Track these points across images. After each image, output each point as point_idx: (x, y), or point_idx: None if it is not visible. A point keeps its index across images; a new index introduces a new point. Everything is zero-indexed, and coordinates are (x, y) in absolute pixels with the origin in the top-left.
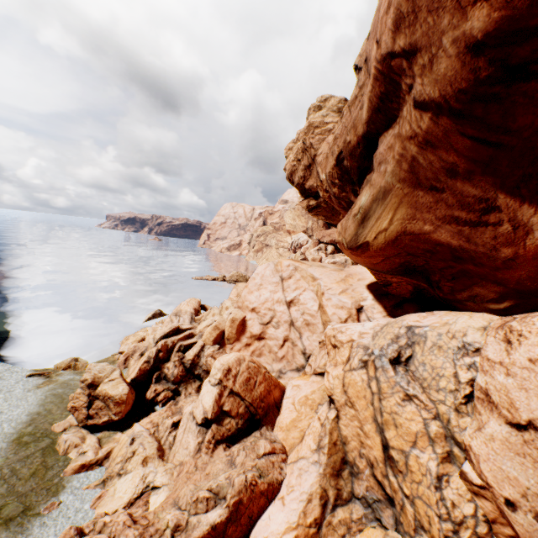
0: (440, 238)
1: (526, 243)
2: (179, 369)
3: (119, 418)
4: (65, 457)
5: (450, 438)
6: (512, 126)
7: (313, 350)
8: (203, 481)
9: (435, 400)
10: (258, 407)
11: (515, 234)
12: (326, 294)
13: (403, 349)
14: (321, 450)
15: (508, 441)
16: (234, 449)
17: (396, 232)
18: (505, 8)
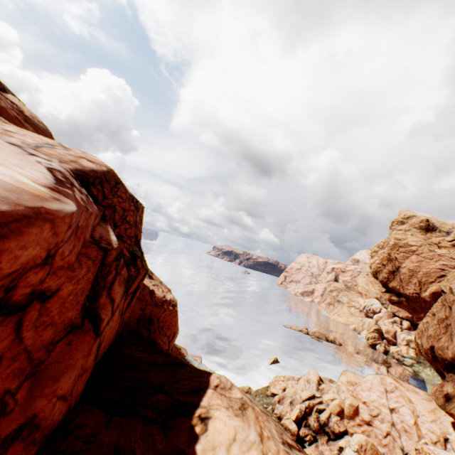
0: None
1: None
2: (316, 423)
3: None
4: None
5: None
6: None
7: (409, 450)
8: None
9: None
10: None
11: None
12: (420, 418)
13: None
14: None
15: None
16: None
17: None
18: None
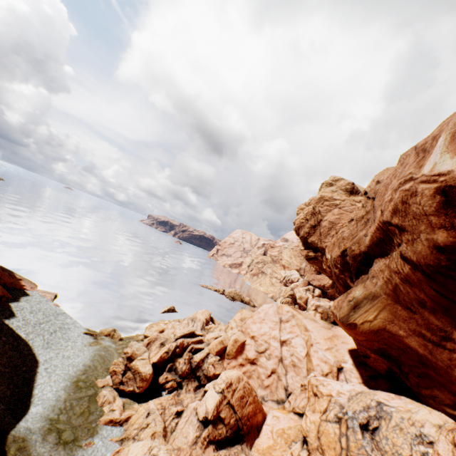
0: (410, 343)
1: None
2: (187, 366)
3: (139, 391)
4: (101, 409)
5: None
6: None
7: (294, 389)
8: None
9: None
10: (244, 423)
11: None
12: (314, 346)
13: (371, 418)
14: None
15: None
16: (221, 452)
17: (378, 326)
18: None
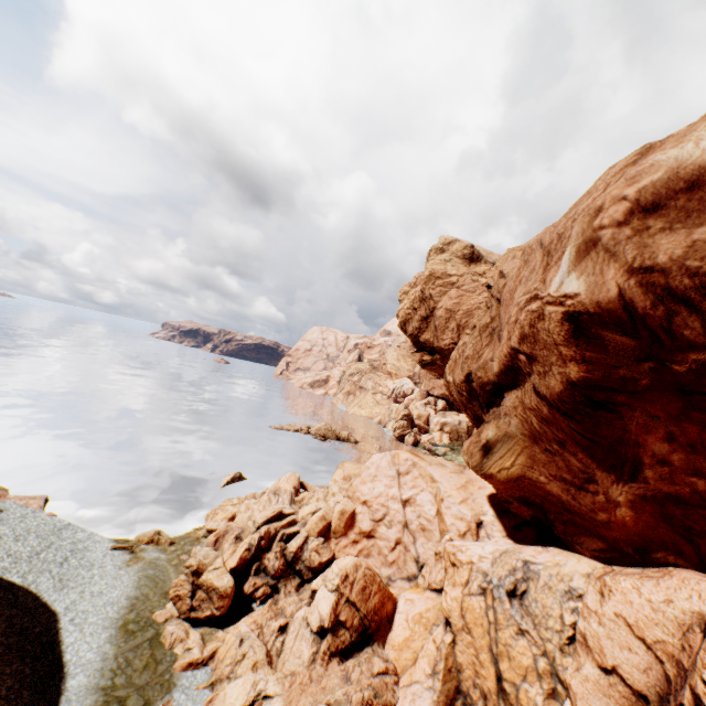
0: (553, 490)
1: (616, 513)
2: (280, 561)
3: (221, 613)
4: (172, 652)
5: (555, 675)
6: (600, 432)
7: (427, 560)
8: (320, 694)
9: (544, 637)
10: (372, 619)
11: (608, 504)
12: (446, 501)
13: (519, 582)
14: (436, 676)
15: (598, 683)
16: (349, 663)
17: (517, 473)
18: (588, 373)
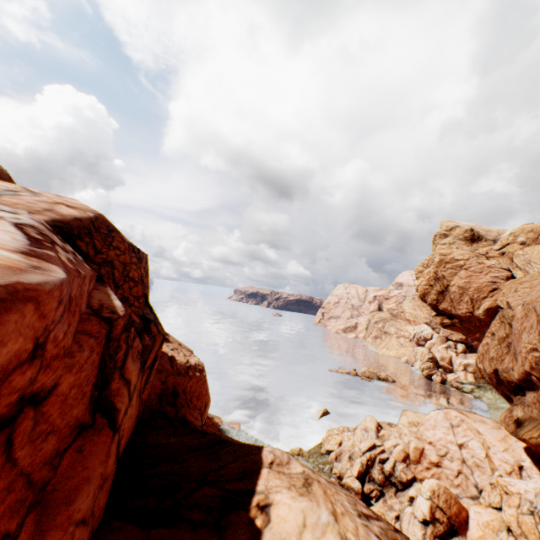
0: None
1: None
2: (381, 476)
3: None
4: None
5: None
6: None
7: (483, 486)
8: None
9: None
10: (454, 520)
11: None
12: (491, 449)
13: None
14: None
15: None
16: None
17: None
18: None
